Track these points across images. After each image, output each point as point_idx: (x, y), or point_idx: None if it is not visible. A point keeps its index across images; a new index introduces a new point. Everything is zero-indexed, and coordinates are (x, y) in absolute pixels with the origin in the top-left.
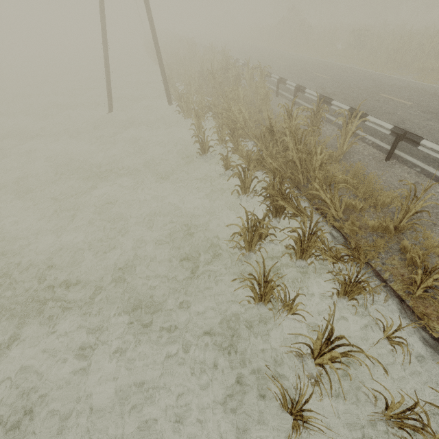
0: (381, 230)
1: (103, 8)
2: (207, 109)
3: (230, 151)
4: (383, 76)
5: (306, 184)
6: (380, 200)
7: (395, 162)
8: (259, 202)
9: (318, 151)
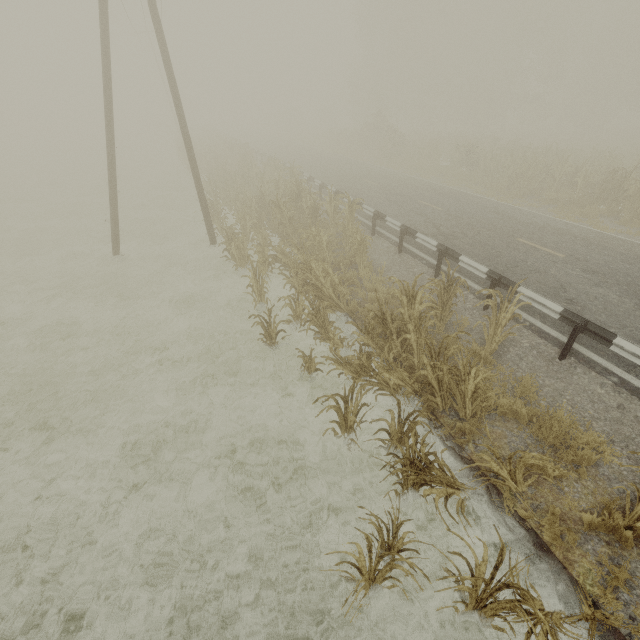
0: (603, 528)
1: (112, 115)
2: (272, 258)
3: (313, 338)
4: (510, 209)
5: (448, 410)
6: (582, 456)
7: (575, 364)
8: (373, 448)
9: (471, 373)
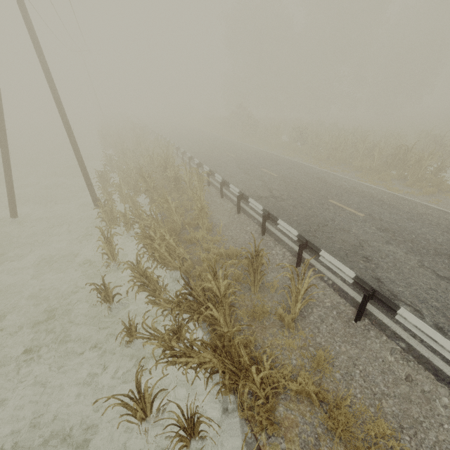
0: None
1: (1, 109)
2: (132, 221)
3: (143, 302)
4: (327, 174)
5: None
6: None
7: (368, 326)
8: (168, 439)
9: (253, 369)
